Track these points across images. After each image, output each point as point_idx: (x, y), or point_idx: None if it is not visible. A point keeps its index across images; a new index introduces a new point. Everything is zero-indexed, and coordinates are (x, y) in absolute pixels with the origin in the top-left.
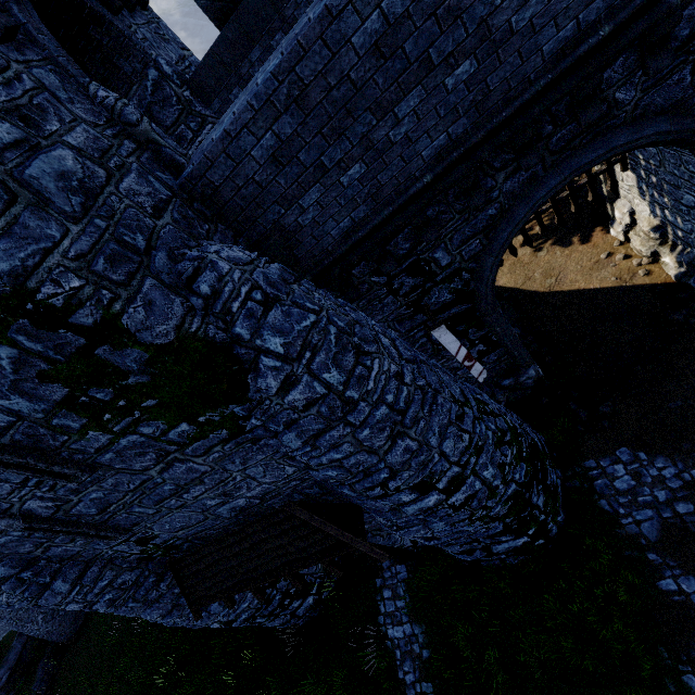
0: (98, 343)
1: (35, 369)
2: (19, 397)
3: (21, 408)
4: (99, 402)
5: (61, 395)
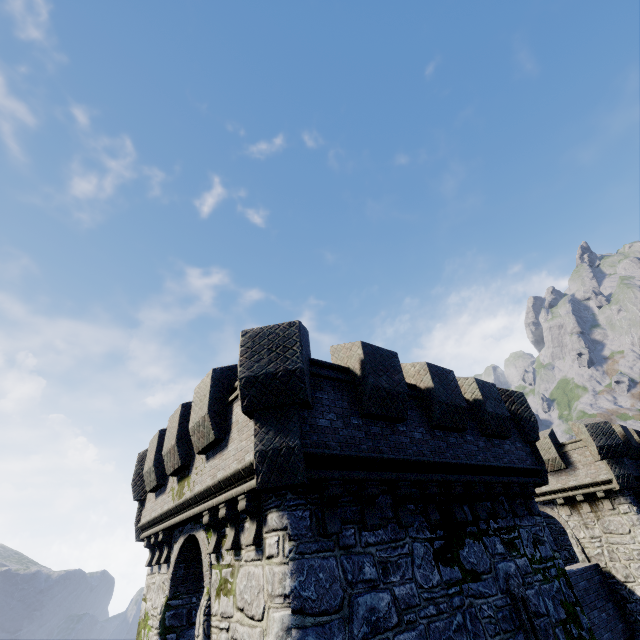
0: (577, 604)
1: (560, 596)
2: (551, 603)
3: (549, 609)
4: (572, 634)
5: (562, 616)
